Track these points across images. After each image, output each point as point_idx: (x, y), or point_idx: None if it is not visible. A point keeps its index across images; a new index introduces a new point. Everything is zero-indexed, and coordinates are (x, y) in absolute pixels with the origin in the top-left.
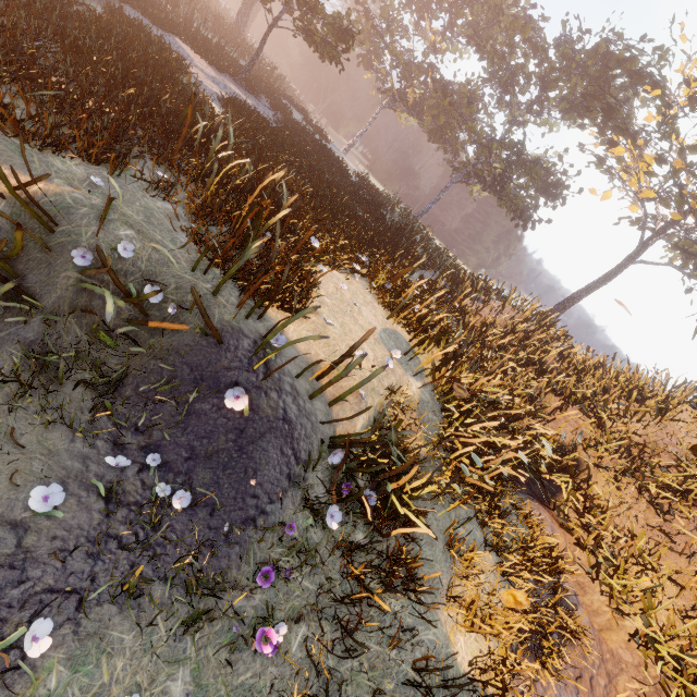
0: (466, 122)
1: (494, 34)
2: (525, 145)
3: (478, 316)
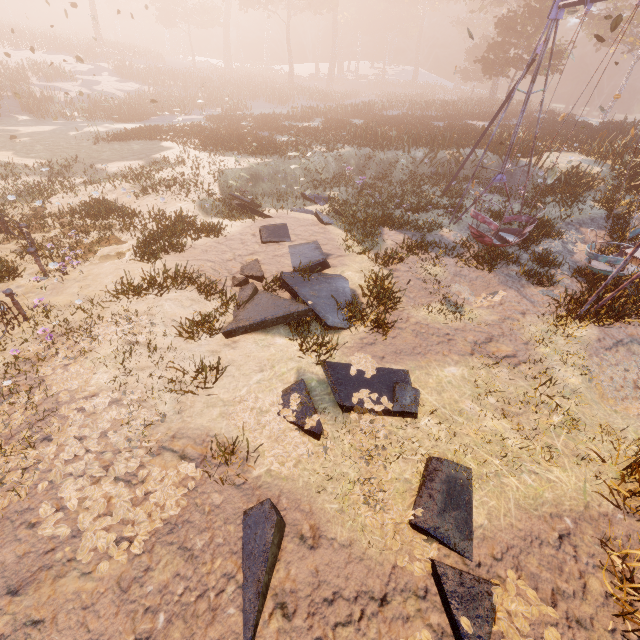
0: None
1: None
2: None
3: None
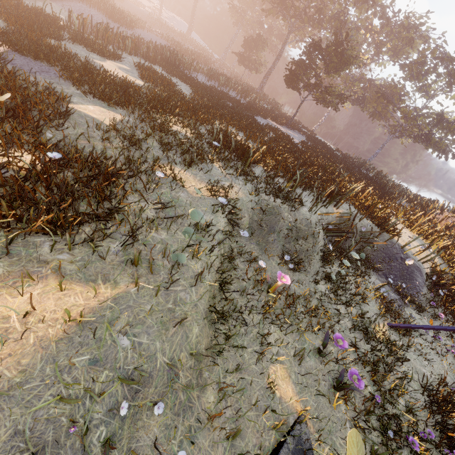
0: (399, 108)
1: (406, 49)
2: (444, 116)
3: (441, 223)
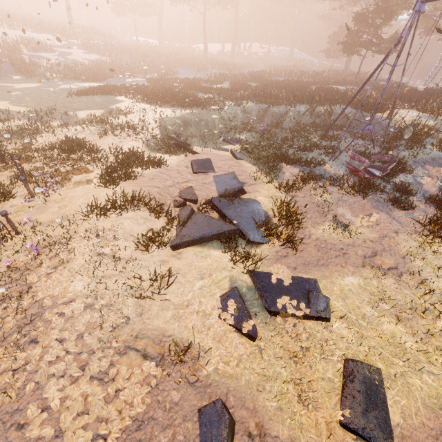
0: None
1: None
2: None
3: None
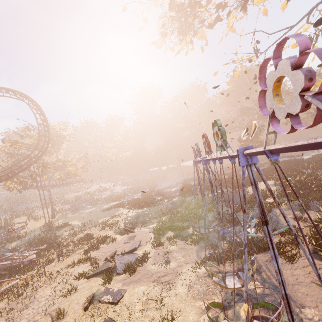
0: None
1: None
2: None
3: None
